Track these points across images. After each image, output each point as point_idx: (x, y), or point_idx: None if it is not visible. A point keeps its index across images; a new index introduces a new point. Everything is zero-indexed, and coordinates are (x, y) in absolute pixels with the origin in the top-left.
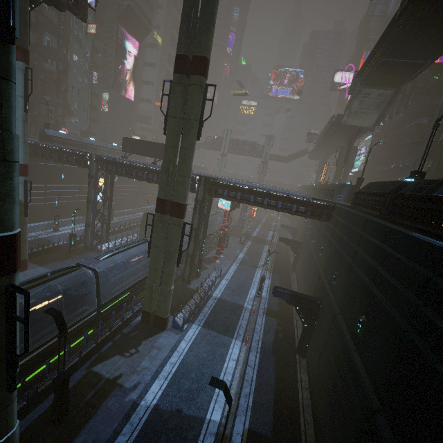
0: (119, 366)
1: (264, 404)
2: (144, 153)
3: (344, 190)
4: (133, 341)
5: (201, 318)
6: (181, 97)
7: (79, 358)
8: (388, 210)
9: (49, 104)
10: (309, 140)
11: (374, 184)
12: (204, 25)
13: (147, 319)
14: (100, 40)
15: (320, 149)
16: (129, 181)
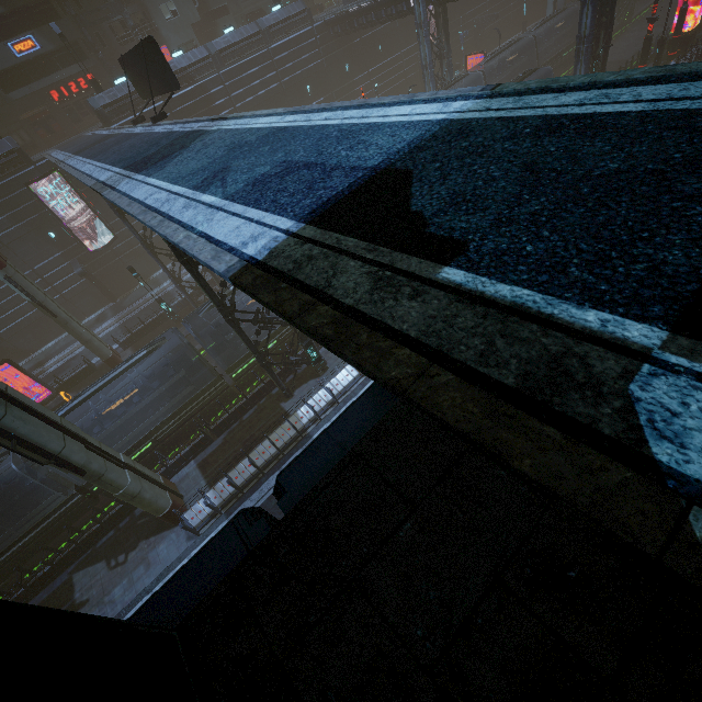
0: (94, 583)
1: None
2: (152, 88)
3: None
4: (133, 537)
5: (248, 505)
6: None
7: (51, 565)
8: None
9: (106, 16)
10: None
11: None
12: None
13: None
14: None
15: None
16: (297, 100)
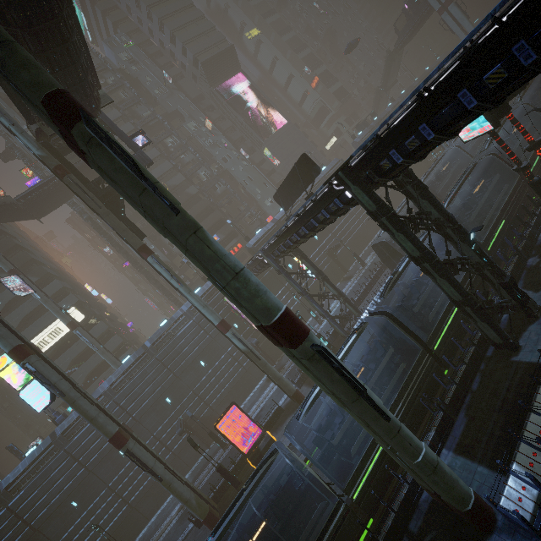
0: None
1: None
2: (297, 193)
3: None
4: None
5: None
6: (116, 185)
7: None
8: None
9: (243, 215)
10: None
11: None
12: (4, 69)
13: (438, 500)
14: (223, 121)
15: None
16: None
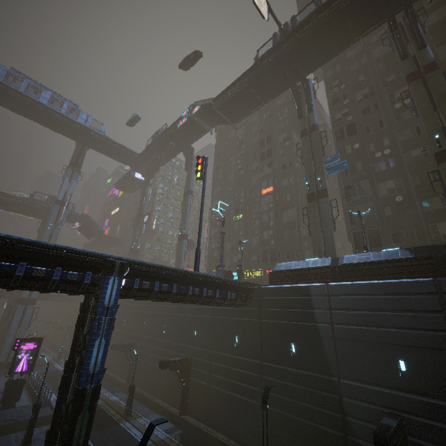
0: None
1: (63, 355)
2: None
3: None
4: None
5: None
6: None
7: None
8: None
9: None
10: None
11: None
12: None
13: None
14: None
15: None
16: None
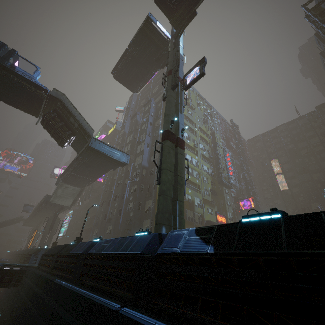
0: None
1: None
2: None
3: (40, 253)
4: None
5: None
6: None
7: None
8: (53, 265)
9: None
10: (25, 210)
11: (54, 247)
12: None
13: None
14: None
15: (35, 218)
16: None
